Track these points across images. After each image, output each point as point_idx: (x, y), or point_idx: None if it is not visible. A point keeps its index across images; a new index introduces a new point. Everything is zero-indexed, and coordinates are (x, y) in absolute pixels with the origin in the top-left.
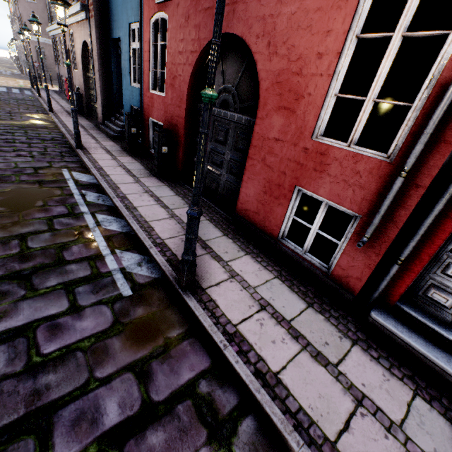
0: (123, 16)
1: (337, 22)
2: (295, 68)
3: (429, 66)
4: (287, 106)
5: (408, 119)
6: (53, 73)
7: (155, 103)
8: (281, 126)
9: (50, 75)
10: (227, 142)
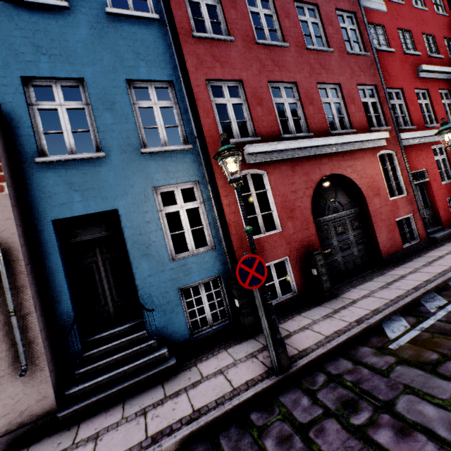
0: (131, 180)
1: (376, 165)
2: (372, 180)
3: (262, 193)
4: (377, 193)
5: (402, 184)
6: None
7: (265, 245)
8: (378, 201)
9: None
10: (346, 229)
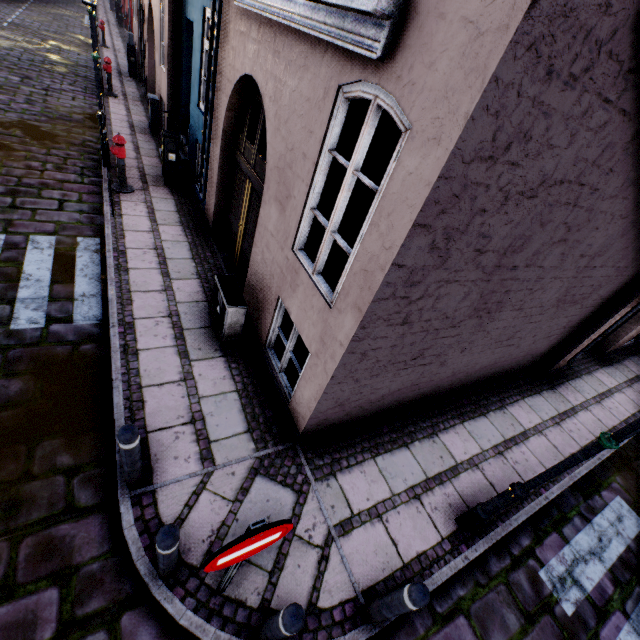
0: None
1: None
2: None
3: None
4: None
5: None
6: None
7: None
8: None
9: None
10: None
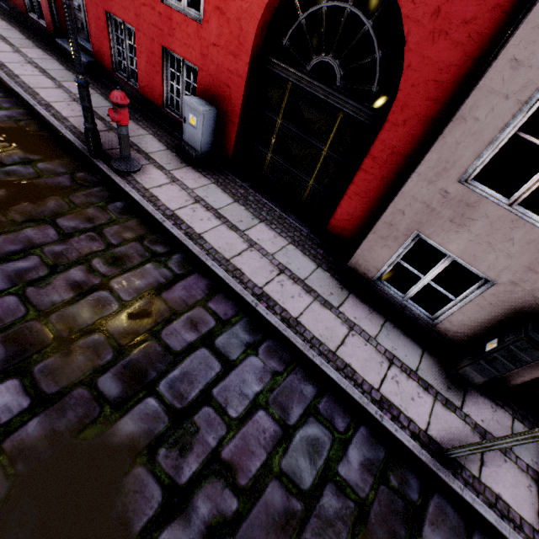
0: None
1: None
2: None
3: None
4: None
5: None
6: None
7: None
8: None
9: None
10: None
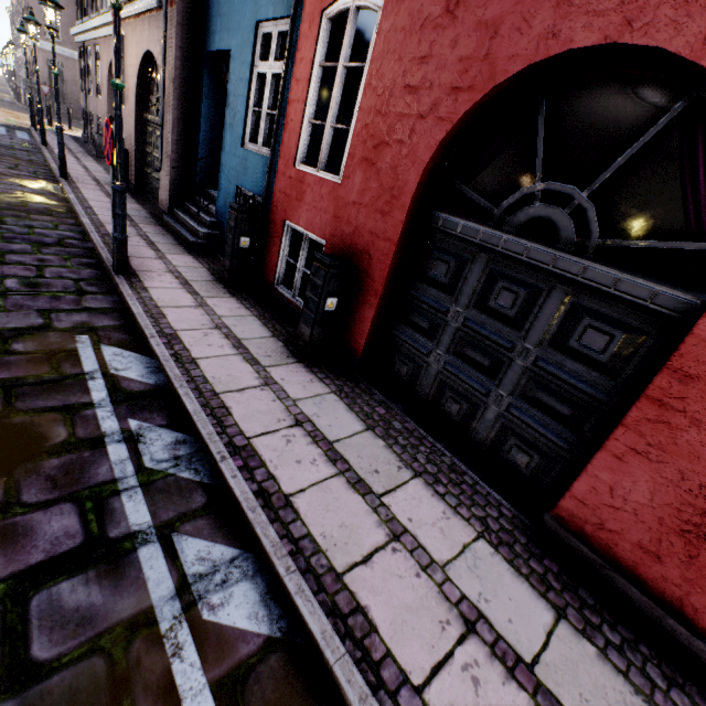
0: (245, 6)
1: None
2: None
3: None
4: None
5: None
6: (74, 106)
7: (307, 193)
8: None
9: (69, 109)
10: (526, 321)
